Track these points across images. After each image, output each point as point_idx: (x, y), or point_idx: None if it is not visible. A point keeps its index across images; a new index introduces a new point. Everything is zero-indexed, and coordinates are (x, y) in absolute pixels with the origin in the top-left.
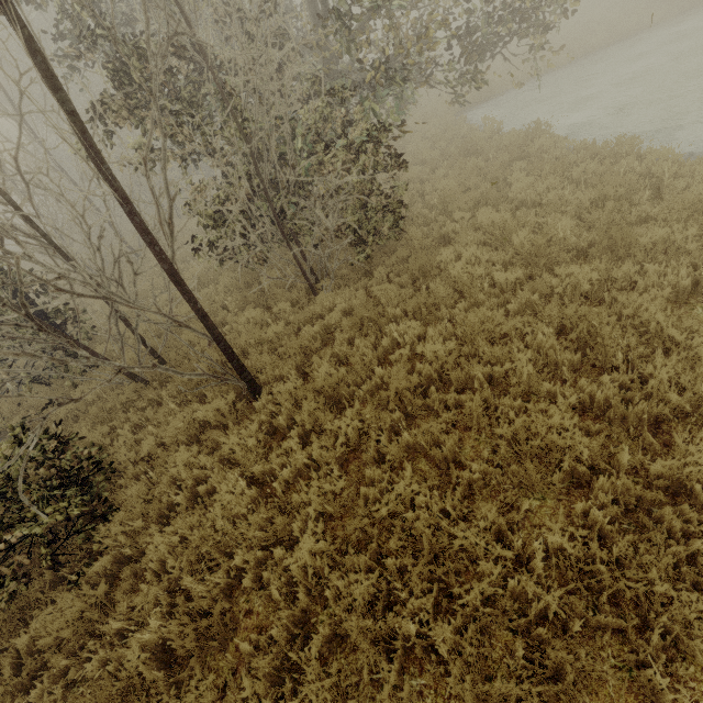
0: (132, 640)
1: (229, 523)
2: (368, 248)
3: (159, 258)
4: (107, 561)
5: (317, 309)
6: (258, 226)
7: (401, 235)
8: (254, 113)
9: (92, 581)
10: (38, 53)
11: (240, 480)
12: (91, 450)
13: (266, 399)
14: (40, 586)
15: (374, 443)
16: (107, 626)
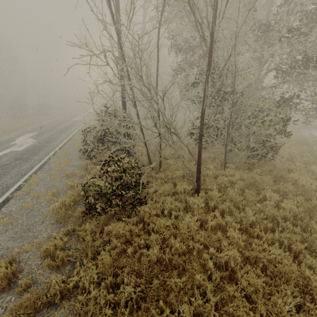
0: (151, 249)
1: (186, 230)
2: (255, 160)
3: (201, 129)
4: (134, 219)
5: (226, 173)
6: (219, 134)
7: (266, 161)
8: (240, 99)
9: (129, 223)
10: (211, 65)
11: (193, 217)
12: (139, 180)
13: (203, 194)
14: (111, 215)
15: (258, 230)
16: (139, 239)
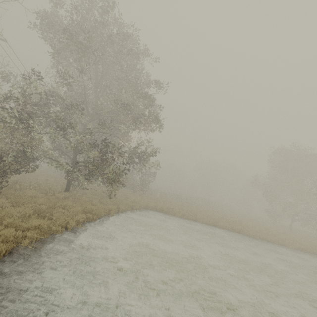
0: None
1: None
2: None
3: None
4: None
5: None
6: None
7: None
8: None
9: None
10: None
11: None
12: None
13: None
14: None
15: None
16: None
